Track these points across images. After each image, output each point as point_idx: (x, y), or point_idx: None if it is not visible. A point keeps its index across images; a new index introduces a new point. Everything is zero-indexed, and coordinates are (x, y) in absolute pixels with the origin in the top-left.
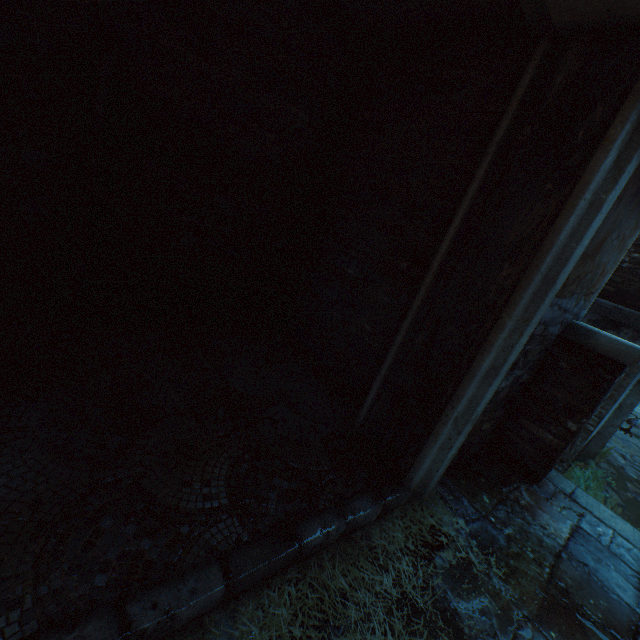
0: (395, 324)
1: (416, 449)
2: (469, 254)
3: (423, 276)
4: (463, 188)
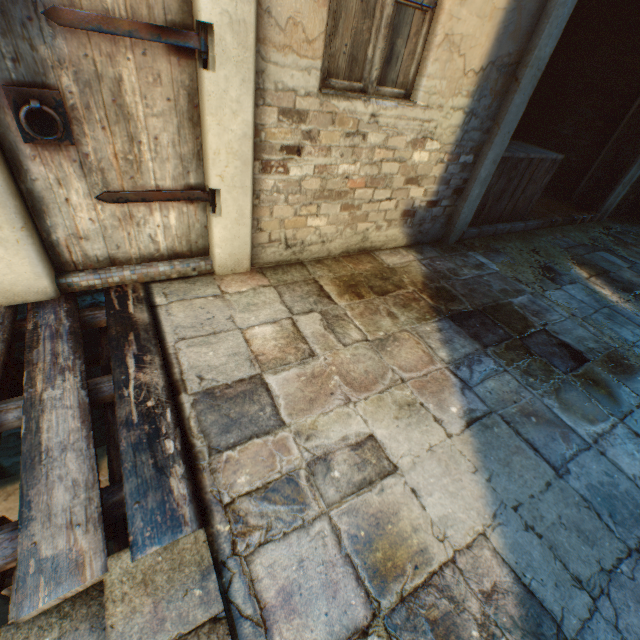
0: (591, 154)
1: (603, 200)
2: (639, 116)
3: (611, 128)
4: (639, 83)
